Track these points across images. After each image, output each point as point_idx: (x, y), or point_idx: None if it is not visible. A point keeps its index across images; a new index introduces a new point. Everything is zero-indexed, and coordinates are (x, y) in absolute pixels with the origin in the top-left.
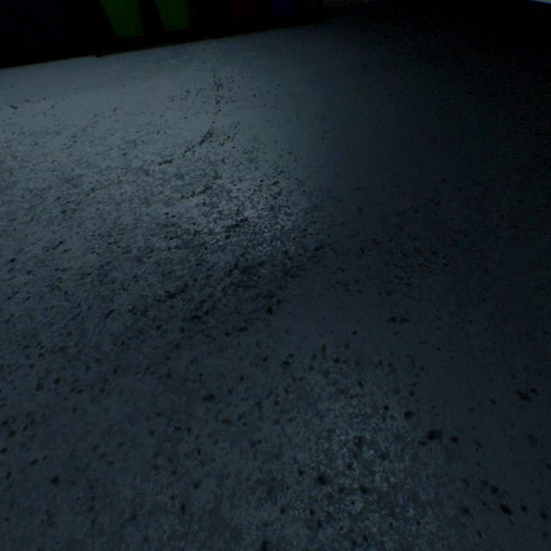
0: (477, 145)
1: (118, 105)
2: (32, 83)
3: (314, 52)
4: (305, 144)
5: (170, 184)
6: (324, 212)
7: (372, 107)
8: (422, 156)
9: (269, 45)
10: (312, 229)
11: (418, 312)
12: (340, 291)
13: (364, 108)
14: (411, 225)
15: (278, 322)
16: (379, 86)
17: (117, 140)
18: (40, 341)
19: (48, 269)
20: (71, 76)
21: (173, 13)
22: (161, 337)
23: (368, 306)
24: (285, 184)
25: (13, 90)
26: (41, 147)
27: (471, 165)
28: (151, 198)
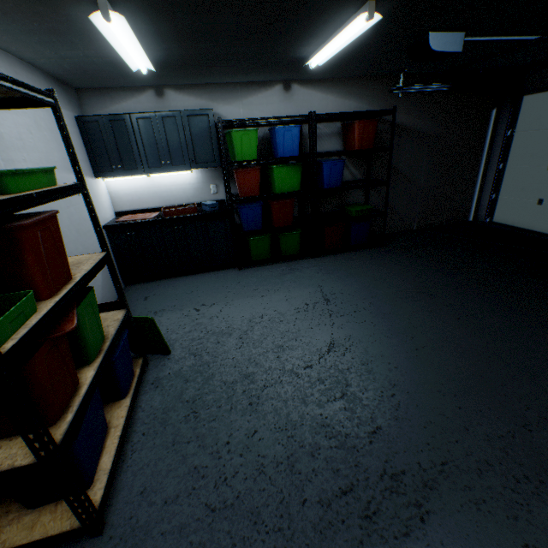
0: (546, 374)
1: (262, 312)
2: (203, 290)
3: (388, 274)
4: (404, 359)
5: (316, 387)
6: (437, 427)
7: (447, 328)
8: (502, 380)
9: (353, 265)
10: (433, 443)
11: (546, 542)
12: (473, 509)
13: (441, 328)
14: (513, 450)
15: (432, 532)
16: (447, 308)
17: (270, 343)
18: (263, 518)
19: (252, 453)
20: (226, 285)
21: (289, 246)
22: (346, 530)
23: (500, 528)
24: (400, 396)
25: (193, 295)
26: (222, 345)
27: (547, 394)
28: (306, 398)
